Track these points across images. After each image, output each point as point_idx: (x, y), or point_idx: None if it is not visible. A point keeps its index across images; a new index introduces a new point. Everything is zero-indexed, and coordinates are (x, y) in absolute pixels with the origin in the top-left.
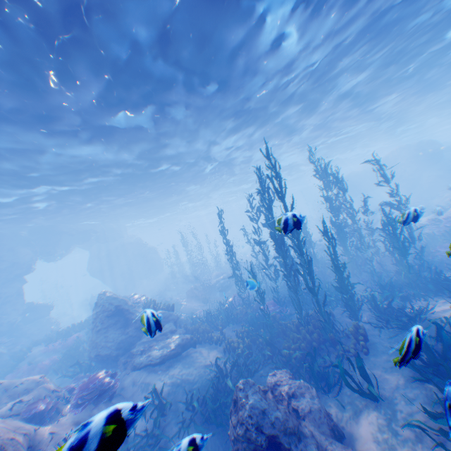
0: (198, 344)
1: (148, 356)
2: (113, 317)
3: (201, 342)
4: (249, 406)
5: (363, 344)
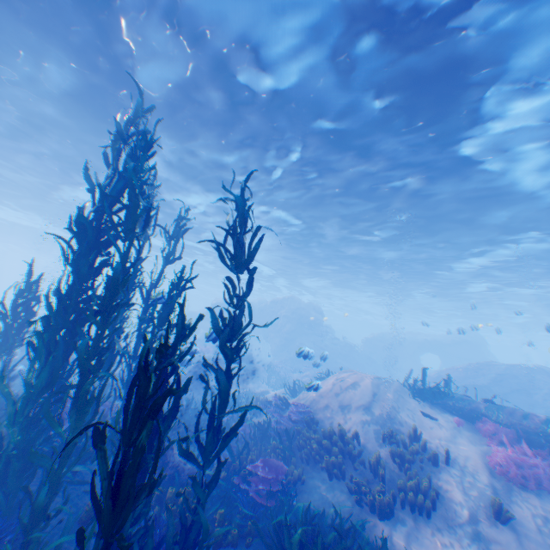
0: None
1: None
2: None
3: None
4: None
5: None
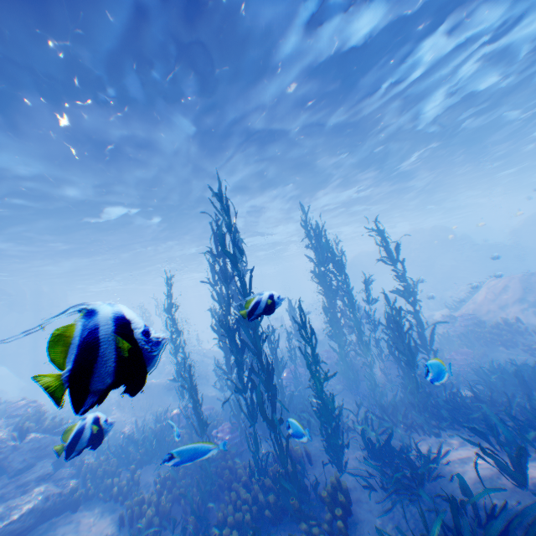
0: (84, 505)
1: None
2: None
3: (94, 499)
4: None
5: (341, 526)
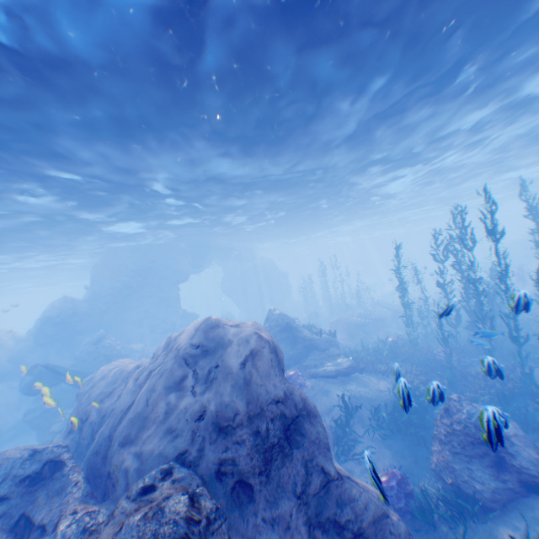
0: (363, 372)
1: (323, 369)
2: (282, 332)
3: (366, 371)
4: (465, 410)
5: None
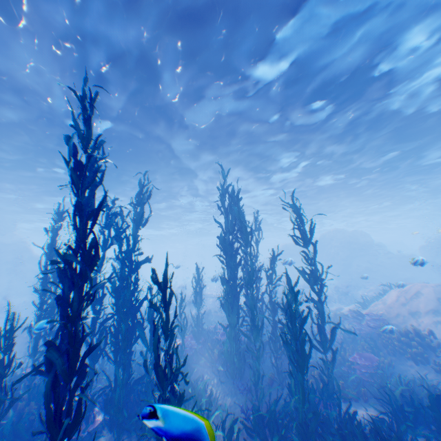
0: None
1: None
2: None
3: None
4: None
5: None
